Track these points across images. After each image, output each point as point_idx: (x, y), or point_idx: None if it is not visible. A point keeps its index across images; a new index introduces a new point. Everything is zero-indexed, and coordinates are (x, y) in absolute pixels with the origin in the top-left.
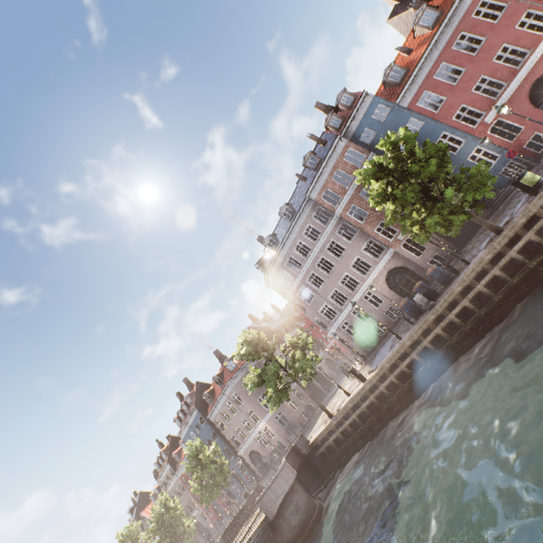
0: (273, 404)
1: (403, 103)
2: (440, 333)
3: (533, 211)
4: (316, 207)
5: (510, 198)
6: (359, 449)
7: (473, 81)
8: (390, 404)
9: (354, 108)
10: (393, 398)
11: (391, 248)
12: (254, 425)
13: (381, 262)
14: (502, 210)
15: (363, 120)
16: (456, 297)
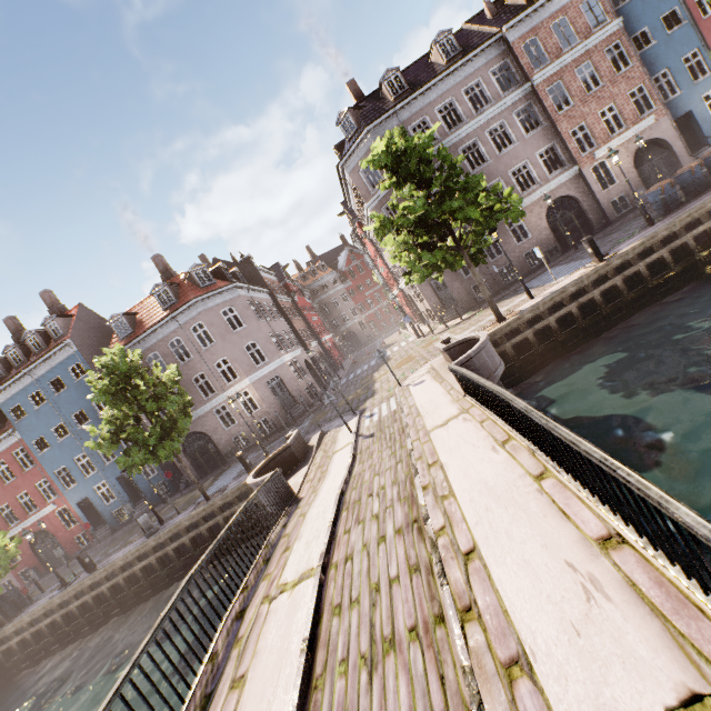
0: (425, 267)
1: None
2: None
3: None
4: (503, 58)
5: None
6: (550, 362)
7: None
8: (642, 291)
9: None
10: (651, 283)
11: (578, 165)
12: (221, 386)
13: (556, 180)
14: None
15: None
16: None
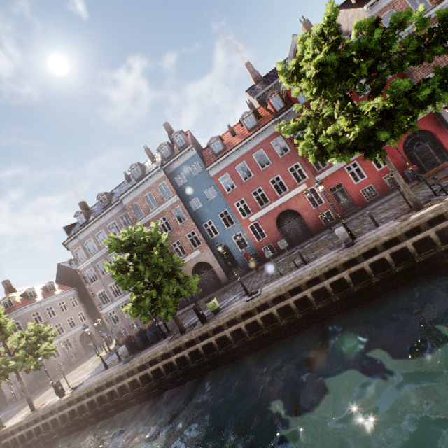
0: None
1: (211, 172)
2: (116, 389)
3: (194, 337)
4: (125, 210)
5: (235, 283)
6: None
7: (254, 186)
8: (68, 425)
9: (179, 152)
10: (71, 422)
11: None
12: None
13: None
14: (227, 290)
15: (183, 165)
16: (135, 369)
